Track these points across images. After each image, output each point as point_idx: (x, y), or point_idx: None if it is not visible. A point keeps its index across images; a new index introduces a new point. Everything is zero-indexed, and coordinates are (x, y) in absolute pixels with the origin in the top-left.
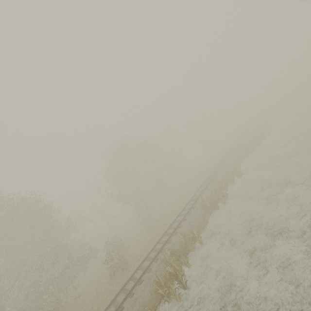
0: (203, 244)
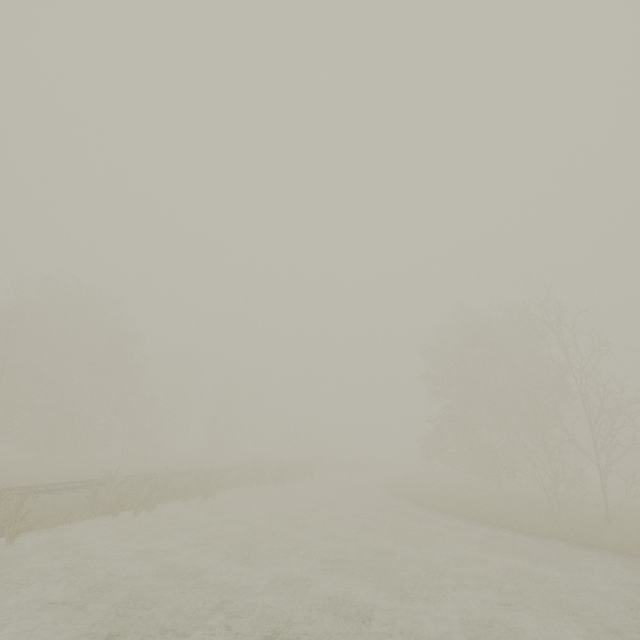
0: (11, 545)
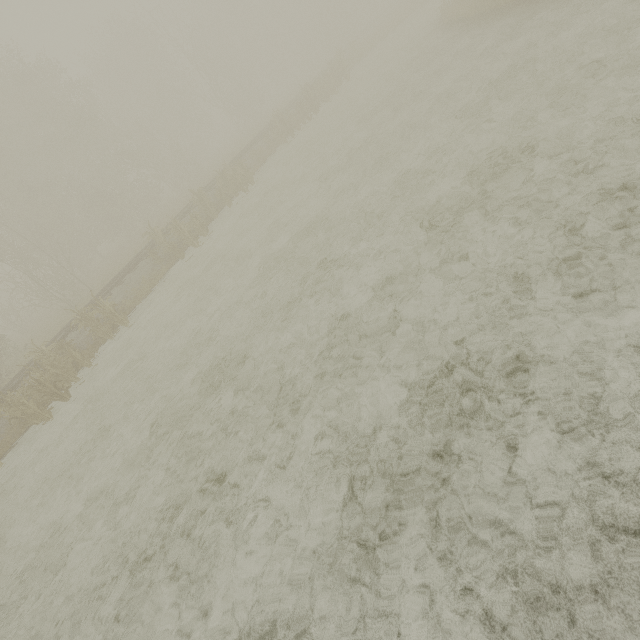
0: (130, 324)
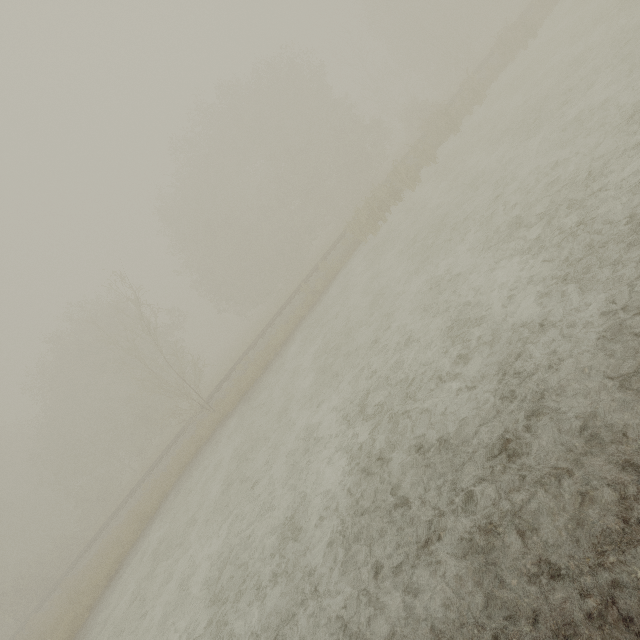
0: None
